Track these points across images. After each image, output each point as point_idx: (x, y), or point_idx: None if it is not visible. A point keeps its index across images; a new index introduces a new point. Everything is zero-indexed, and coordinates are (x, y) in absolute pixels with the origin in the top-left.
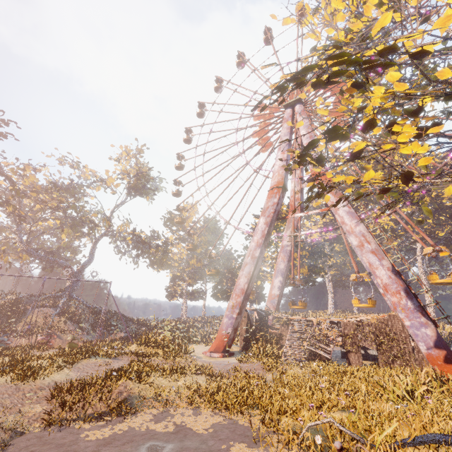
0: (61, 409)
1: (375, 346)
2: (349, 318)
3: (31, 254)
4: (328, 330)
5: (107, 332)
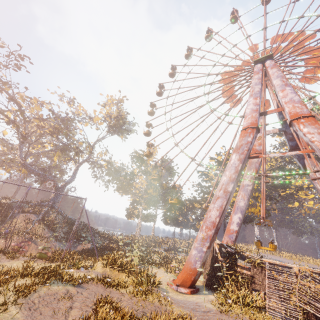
0: None
1: None
2: None
3: (26, 168)
4: None
5: (77, 241)
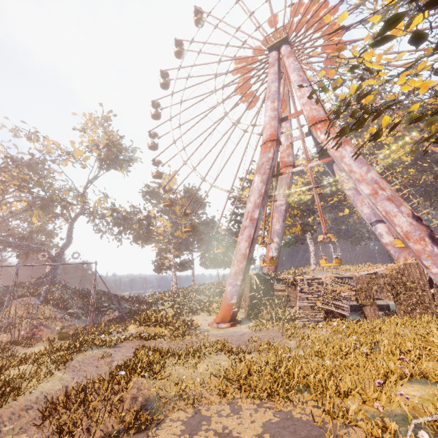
0: (58, 437)
1: (392, 297)
2: (361, 272)
3: None
4: (341, 287)
5: (99, 313)
